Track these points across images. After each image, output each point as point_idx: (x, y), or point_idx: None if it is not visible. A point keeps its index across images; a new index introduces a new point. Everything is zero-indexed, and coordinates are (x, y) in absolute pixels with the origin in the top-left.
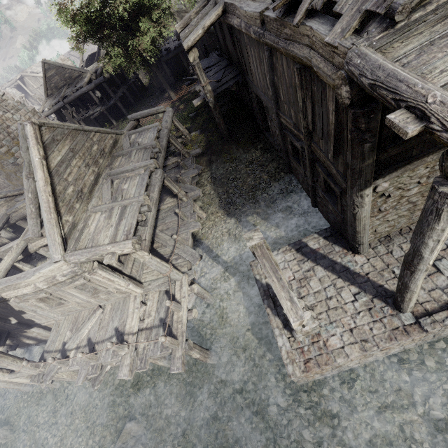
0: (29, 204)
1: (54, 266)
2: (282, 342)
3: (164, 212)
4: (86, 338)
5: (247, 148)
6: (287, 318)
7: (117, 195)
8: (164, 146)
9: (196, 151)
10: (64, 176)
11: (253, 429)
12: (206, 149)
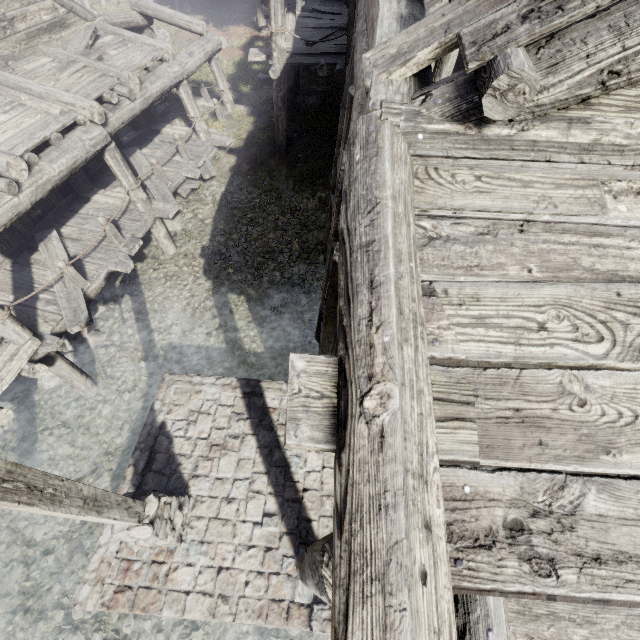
0: None
1: None
2: (108, 539)
3: (94, 207)
4: None
5: (302, 184)
6: None
7: None
8: (149, 93)
9: (222, 139)
10: None
11: (7, 634)
12: (242, 146)
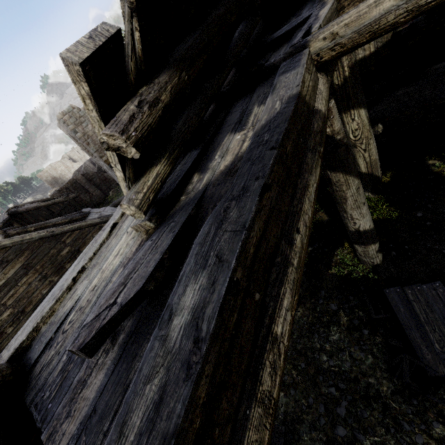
0: None
1: None
2: None
3: None
4: None
5: None
6: None
7: None
8: None
9: None
10: (2, 300)
11: None
12: None
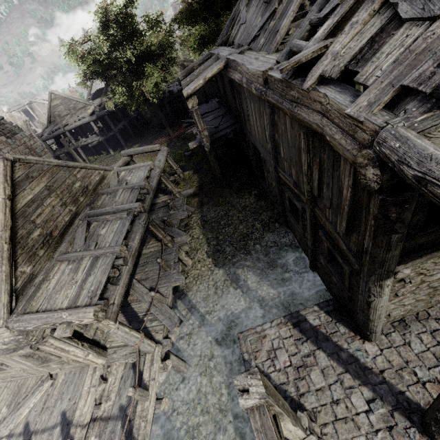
0: None
1: None
2: None
3: (145, 257)
4: (24, 422)
5: (241, 192)
6: None
7: (90, 242)
8: (153, 187)
9: (188, 191)
10: (31, 217)
11: None
12: (199, 190)
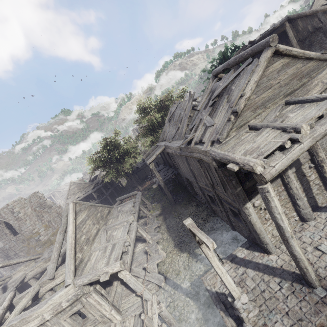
0: (55, 251)
1: (64, 290)
2: None
3: (136, 253)
4: None
5: (186, 206)
6: (236, 313)
7: (110, 238)
8: (137, 210)
9: (156, 213)
10: (81, 229)
11: None
12: (162, 211)
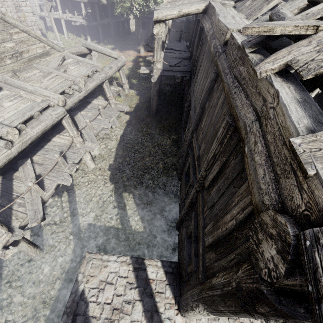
0: None
1: None
2: None
3: (53, 144)
4: None
5: (163, 131)
6: None
7: None
8: (89, 87)
9: (123, 107)
10: None
11: None
12: (133, 111)
